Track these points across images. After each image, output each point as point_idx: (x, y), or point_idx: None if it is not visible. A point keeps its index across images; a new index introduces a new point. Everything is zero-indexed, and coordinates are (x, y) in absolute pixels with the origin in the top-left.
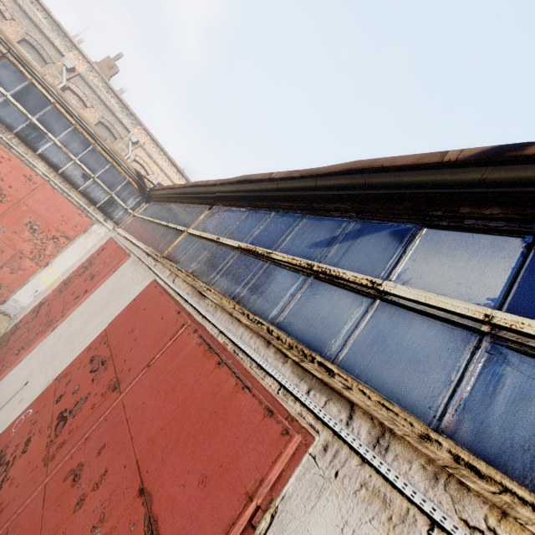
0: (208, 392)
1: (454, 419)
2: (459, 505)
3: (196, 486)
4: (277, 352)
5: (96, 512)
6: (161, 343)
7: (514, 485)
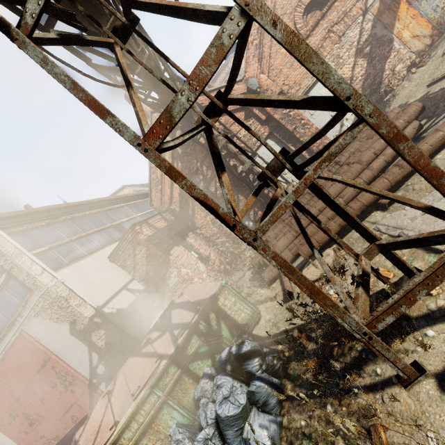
0: (15, 357)
1: (20, 300)
2: (27, 307)
3: (34, 356)
4: (5, 337)
5: (46, 385)
6: (1, 383)
7: (27, 297)
